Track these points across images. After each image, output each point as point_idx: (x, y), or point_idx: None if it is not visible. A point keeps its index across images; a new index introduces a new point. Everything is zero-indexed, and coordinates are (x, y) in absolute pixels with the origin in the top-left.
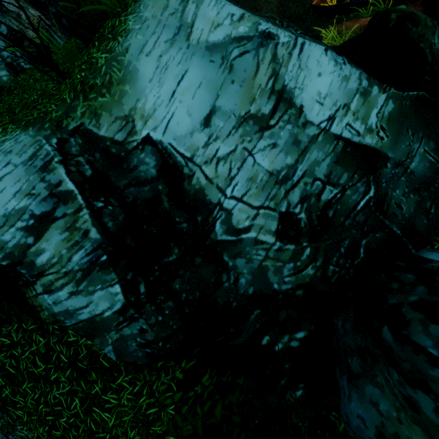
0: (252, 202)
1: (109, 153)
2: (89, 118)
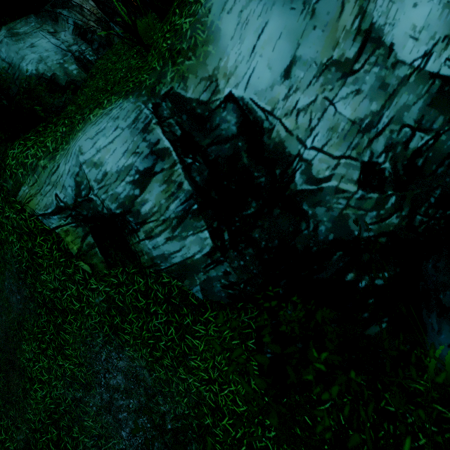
0: (332, 152)
1: (194, 114)
2: (178, 82)
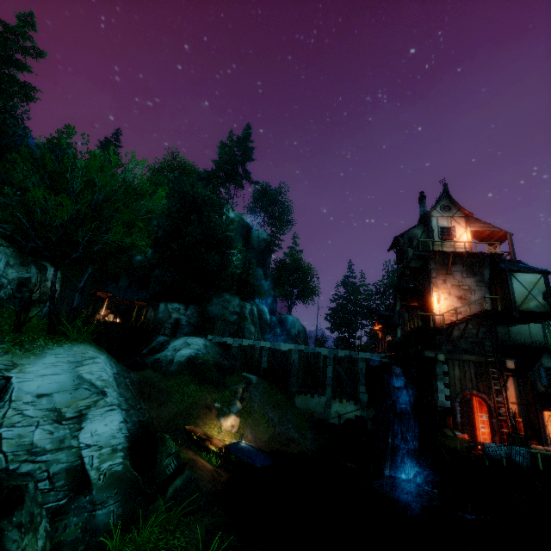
0: (4, 445)
1: None
2: (3, 351)
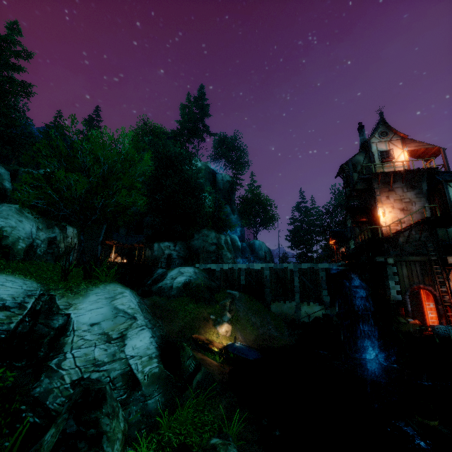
0: (77, 362)
1: (51, 308)
2: (60, 295)
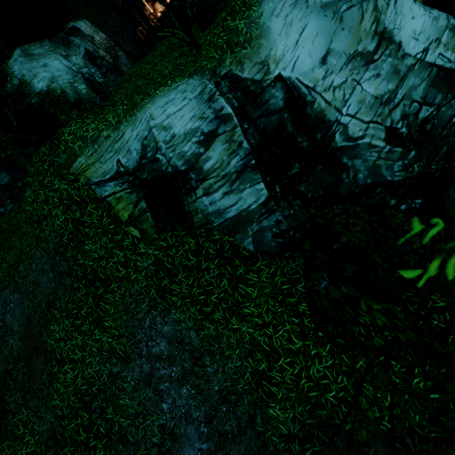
0: (363, 118)
1: (248, 91)
2: (235, 65)
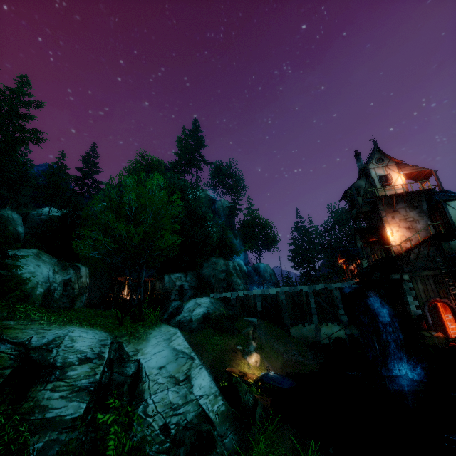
0: (158, 407)
1: (122, 356)
2: (126, 342)
